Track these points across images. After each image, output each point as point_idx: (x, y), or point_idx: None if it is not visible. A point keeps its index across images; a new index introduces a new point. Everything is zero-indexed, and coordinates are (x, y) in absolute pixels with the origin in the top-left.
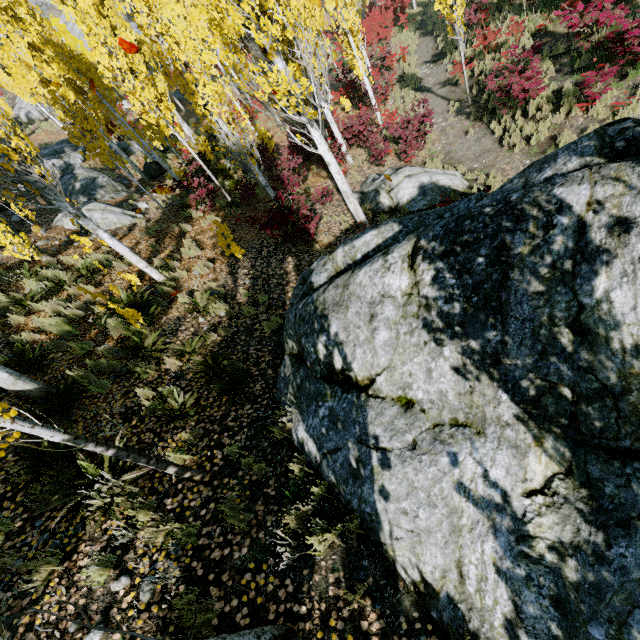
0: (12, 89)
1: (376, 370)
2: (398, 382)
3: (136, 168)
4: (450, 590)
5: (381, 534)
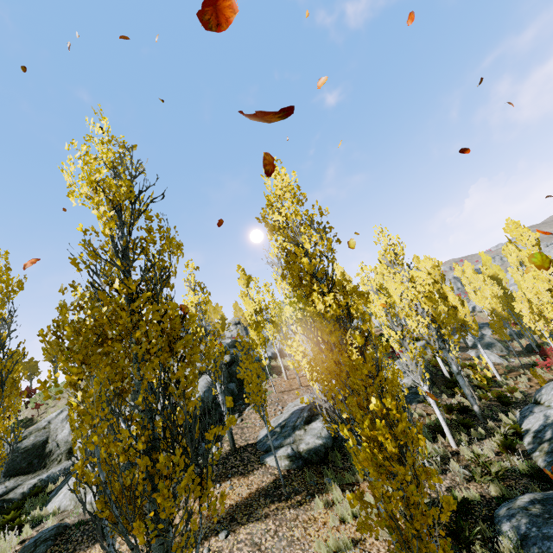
0: (473, 299)
1: (546, 400)
2: (549, 402)
3: (519, 344)
4: (527, 429)
5: (521, 426)
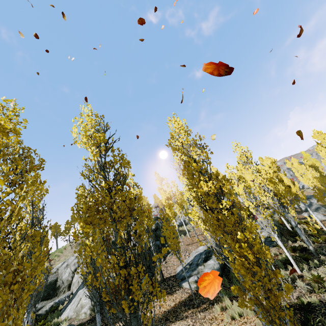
0: (301, 181)
1: None
2: None
3: None
4: None
5: None
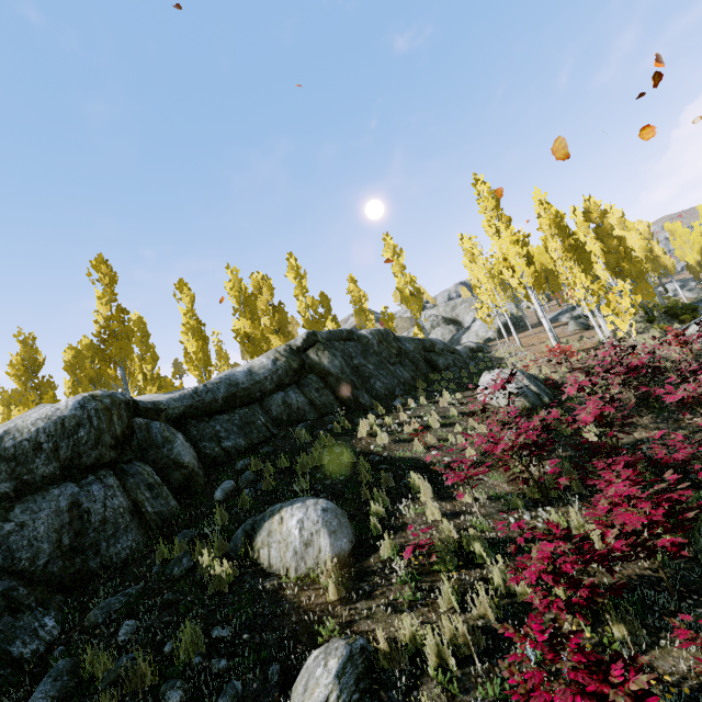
0: (681, 257)
1: None
2: None
3: None
4: None
5: None
